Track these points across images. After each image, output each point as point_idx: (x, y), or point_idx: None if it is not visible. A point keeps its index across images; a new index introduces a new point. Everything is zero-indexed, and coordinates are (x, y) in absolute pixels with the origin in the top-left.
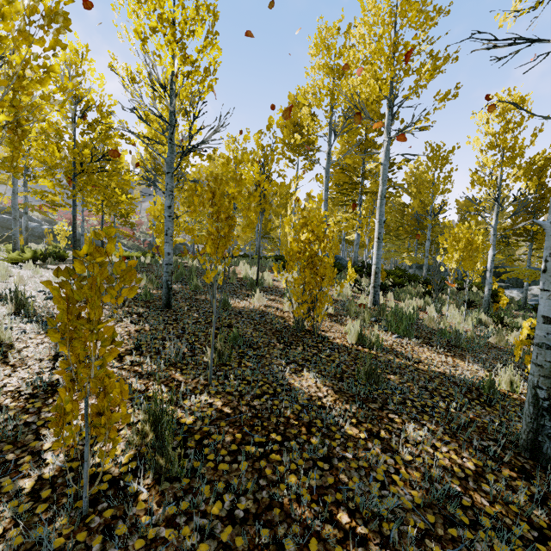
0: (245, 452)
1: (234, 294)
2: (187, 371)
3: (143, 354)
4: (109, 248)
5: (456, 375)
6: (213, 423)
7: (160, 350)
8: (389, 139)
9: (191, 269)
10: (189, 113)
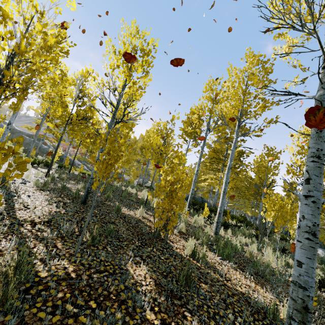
0: (64, 308)
1: (129, 206)
2: (67, 243)
3: (49, 226)
4: (16, 148)
5: (252, 298)
6: (57, 281)
7: (61, 226)
8: (237, 137)
9: (112, 186)
10: (125, 104)
